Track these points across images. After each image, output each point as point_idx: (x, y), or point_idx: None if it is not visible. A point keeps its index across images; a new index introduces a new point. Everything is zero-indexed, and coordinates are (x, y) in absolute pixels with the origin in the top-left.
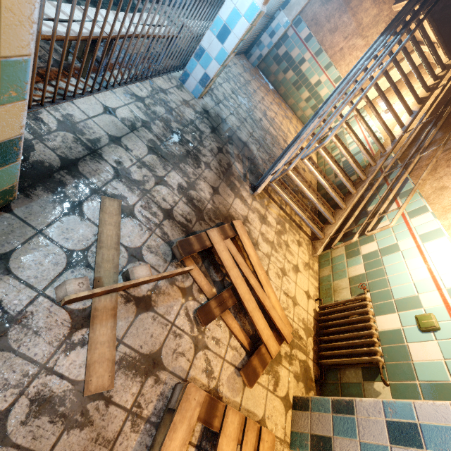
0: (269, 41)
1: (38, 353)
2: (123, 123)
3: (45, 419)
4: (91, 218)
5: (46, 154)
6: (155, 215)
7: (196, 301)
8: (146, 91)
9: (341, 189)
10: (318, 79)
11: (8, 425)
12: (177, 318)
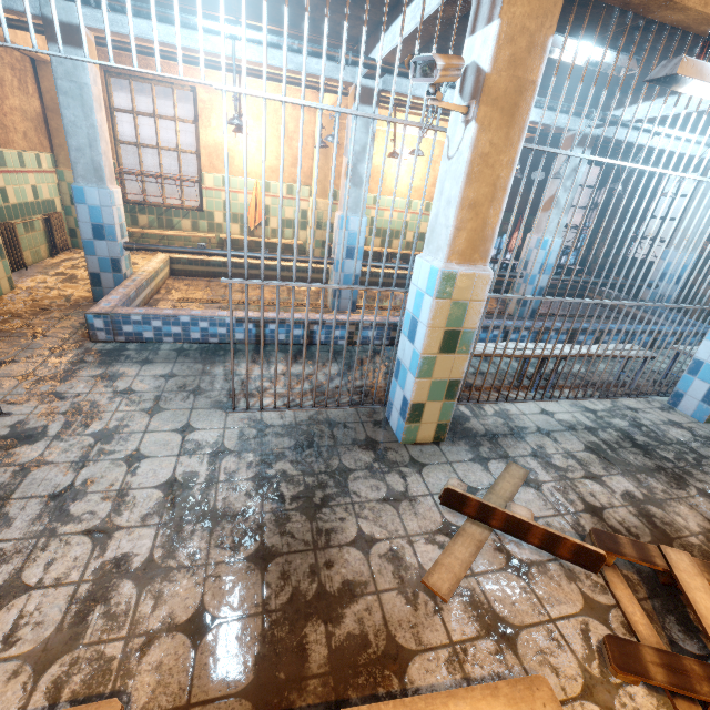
0: None
1: (410, 525)
2: (559, 423)
3: (391, 568)
4: (492, 472)
5: (476, 426)
6: (570, 502)
7: (613, 634)
8: (602, 406)
9: None
10: None
11: (373, 548)
12: (564, 621)
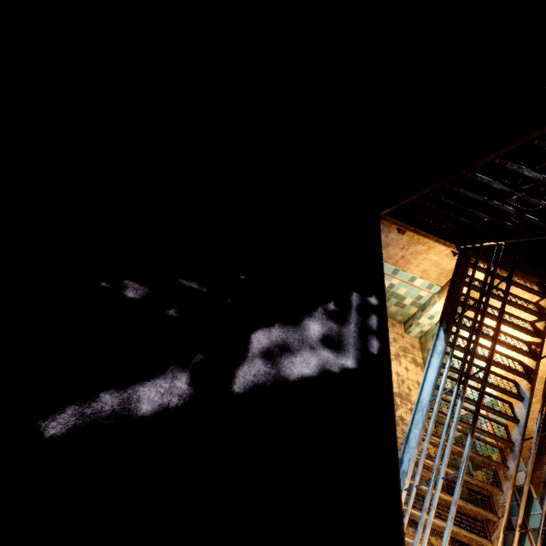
0: None
1: None
2: None
3: None
4: None
5: None
6: None
7: None
8: None
9: (471, 491)
10: (389, 283)
11: None
12: None
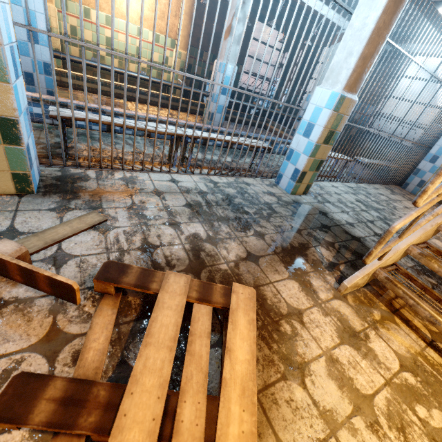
0: (431, 166)
1: None
2: (179, 188)
3: None
4: (64, 219)
5: (91, 185)
6: (130, 242)
7: (50, 367)
8: (226, 180)
9: None
10: None
11: None
12: None
